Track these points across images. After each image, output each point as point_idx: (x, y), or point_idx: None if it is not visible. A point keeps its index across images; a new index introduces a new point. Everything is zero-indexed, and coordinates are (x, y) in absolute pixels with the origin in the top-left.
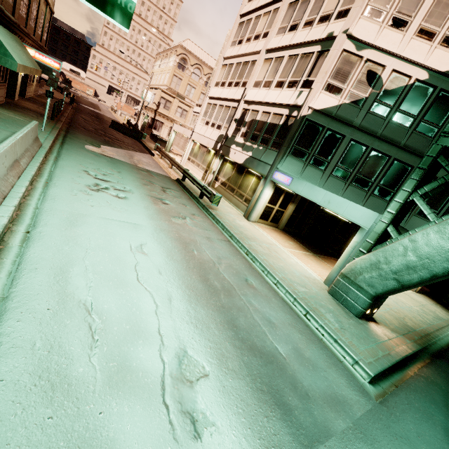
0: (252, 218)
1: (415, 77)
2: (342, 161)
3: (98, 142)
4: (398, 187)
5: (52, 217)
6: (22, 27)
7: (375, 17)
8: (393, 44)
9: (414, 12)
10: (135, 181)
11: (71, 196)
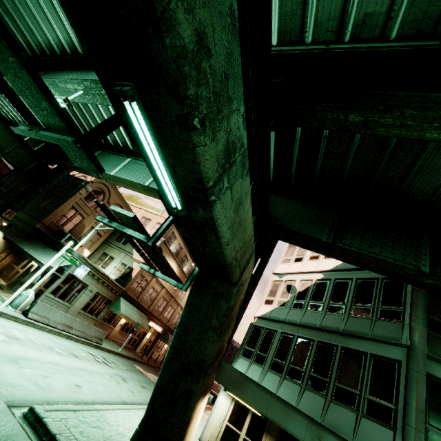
0: (204, 437)
1: (315, 279)
2: (276, 354)
3: (154, 373)
4: (330, 373)
5: (51, 335)
6: (154, 314)
7: (287, 262)
8: (297, 268)
9: (305, 252)
10: (130, 374)
11: (73, 344)
